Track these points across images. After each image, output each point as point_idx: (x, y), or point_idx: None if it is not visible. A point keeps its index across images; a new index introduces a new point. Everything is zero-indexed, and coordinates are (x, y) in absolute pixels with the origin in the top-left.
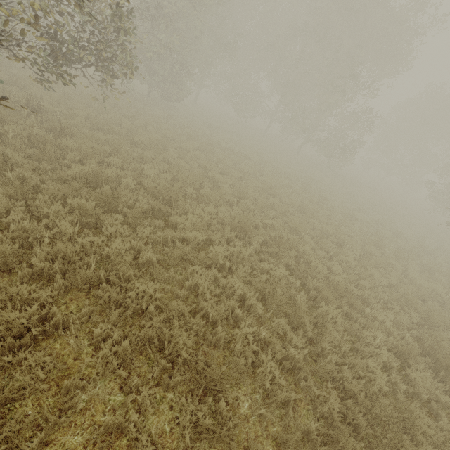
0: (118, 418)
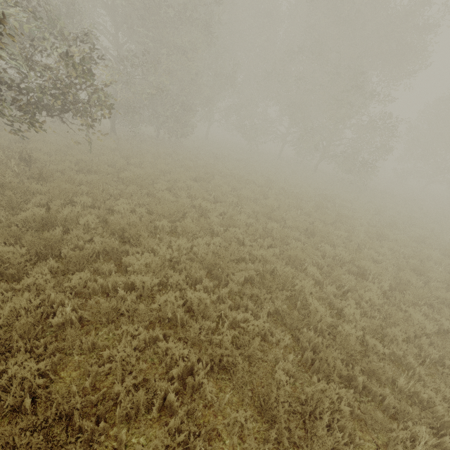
0: None
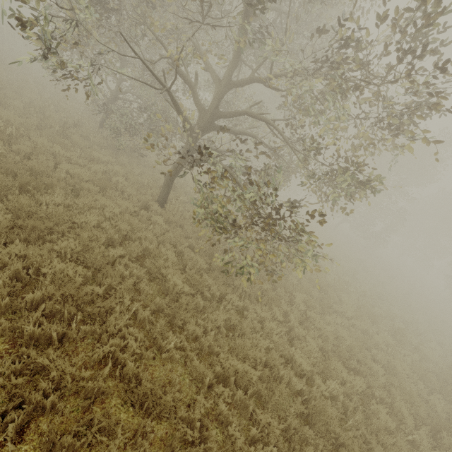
0: (426, 447)
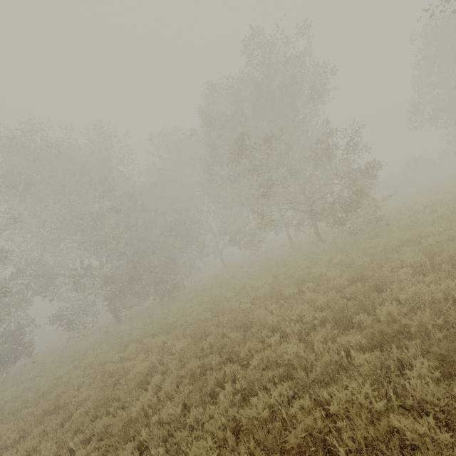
0: None
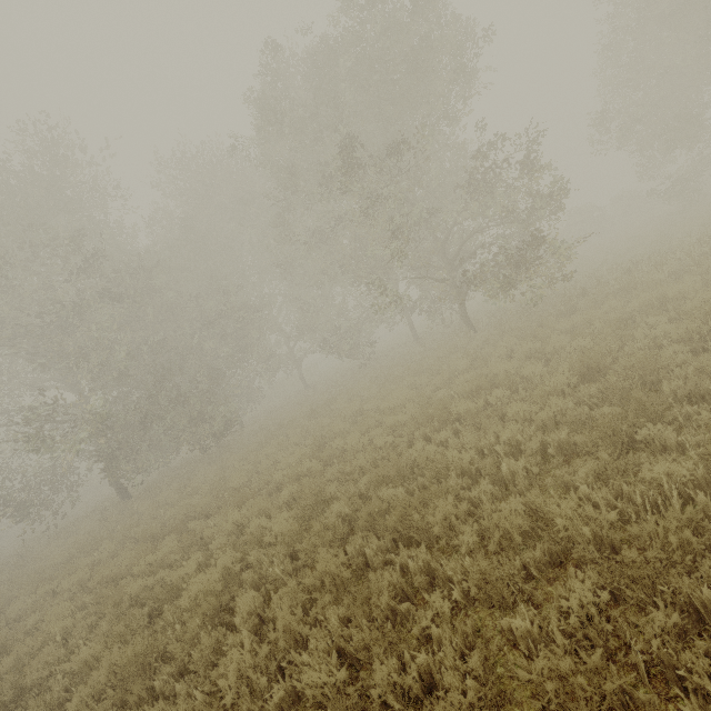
0: None
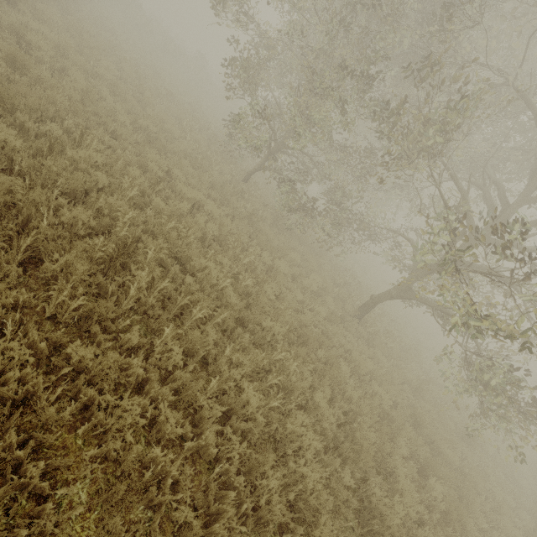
0: None
